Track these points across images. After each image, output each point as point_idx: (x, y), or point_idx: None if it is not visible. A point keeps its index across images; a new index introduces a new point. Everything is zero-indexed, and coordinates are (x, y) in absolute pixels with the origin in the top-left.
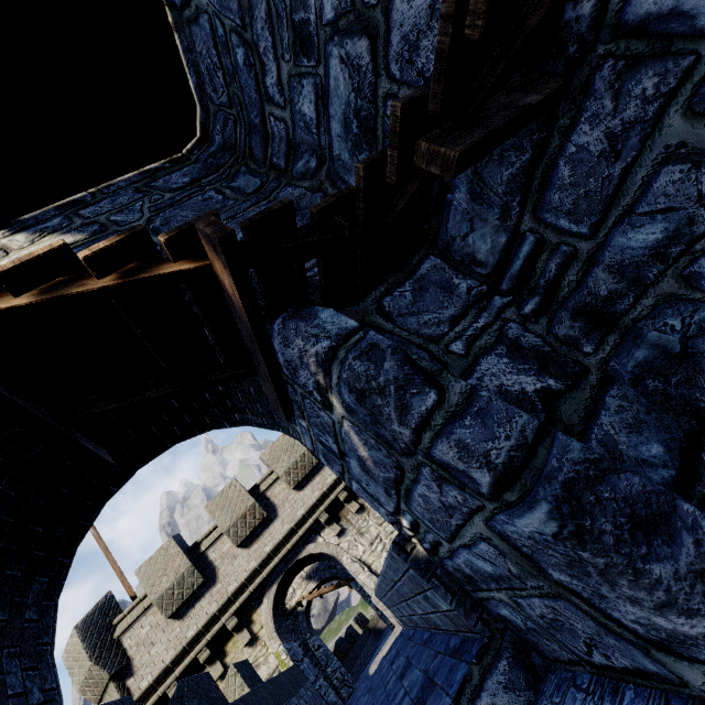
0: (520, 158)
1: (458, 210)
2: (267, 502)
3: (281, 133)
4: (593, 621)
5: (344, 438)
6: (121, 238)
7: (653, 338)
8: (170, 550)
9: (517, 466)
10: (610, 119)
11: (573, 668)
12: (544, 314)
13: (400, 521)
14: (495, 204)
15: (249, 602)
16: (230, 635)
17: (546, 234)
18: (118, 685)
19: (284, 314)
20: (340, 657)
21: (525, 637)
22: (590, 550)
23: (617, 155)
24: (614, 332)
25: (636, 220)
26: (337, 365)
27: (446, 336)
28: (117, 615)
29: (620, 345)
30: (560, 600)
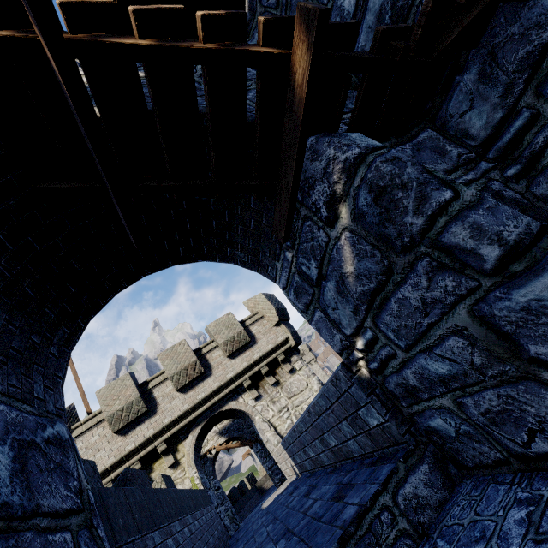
0: (541, 35)
1: (462, 91)
2: (205, 362)
3: None
4: None
5: (332, 257)
6: (229, 12)
7: None
8: (125, 381)
9: (526, 244)
10: None
11: (494, 470)
12: (524, 177)
13: (354, 343)
14: (500, 83)
15: (177, 434)
16: (159, 456)
17: (543, 108)
18: None
19: (316, 135)
20: (232, 501)
21: (450, 446)
22: None
23: None
24: None
25: None
26: (364, 167)
27: None
28: (75, 422)
29: None
30: (522, 383)
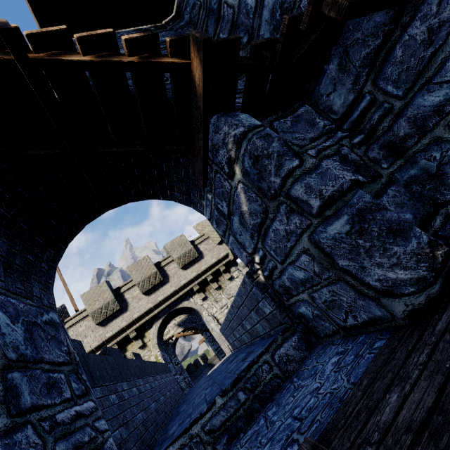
0: (374, 42)
1: (329, 77)
2: (164, 273)
3: (229, 17)
4: (353, 291)
5: (234, 200)
6: (145, 34)
7: (422, 164)
8: (103, 287)
9: (335, 198)
10: (433, 18)
11: (333, 338)
12: (364, 144)
13: (254, 259)
14: (352, 73)
15: (144, 325)
16: (131, 341)
17: (378, 95)
18: None
19: (218, 114)
20: (189, 373)
21: (311, 325)
22: (364, 239)
23: (431, 43)
24: (401, 158)
25: (431, 87)
26: (246, 141)
27: (307, 146)
28: (67, 317)
29: (403, 166)
30: (338, 283)
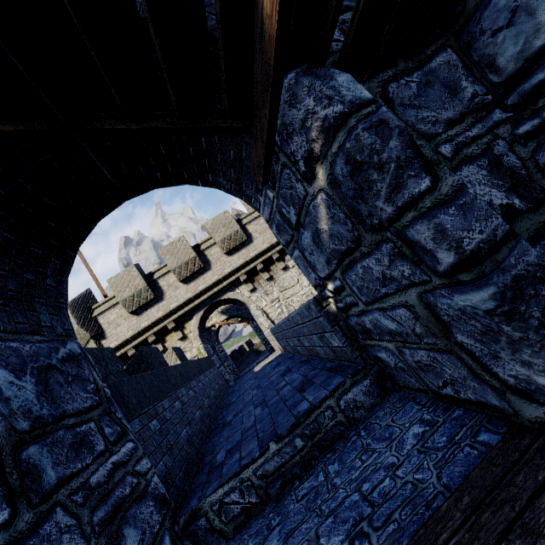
0: None
1: None
2: (204, 258)
3: None
4: (467, 371)
5: (309, 211)
6: None
7: None
8: (132, 272)
9: (482, 255)
10: None
11: (416, 393)
12: (536, 138)
13: (326, 285)
14: None
15: (184, 316)
16: (169, 332)
17: None
18: (96, 342)
19: (298, 69)
20: (233, 359)
21: (389, 371)
22: (514, 326)
23: None
24: None
25: None
26: (344, 133)
27: (439, 137)
28: (94, 303)
29: None
30: (447, 354)
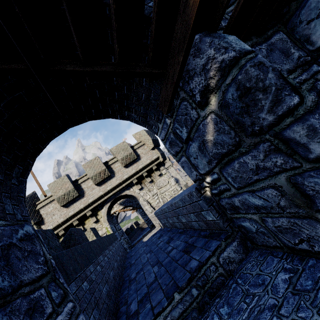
0: None
1: None
2: (111, 170)
3: None
4: None
5: (199, 128)
6: None
7: None
8: (64, 180)
9: None
10: None
11: (272, 249)
12: None
13: (205, 178)
14: None
15: (97, 207)
16: (87, 217)
17: None
18: (37, 227)
19: (200, 34)
20: (127, 234)
21: (250, 235)
22: None
23: None
24: None
25: None
26: (236, 69)
27: None
28: (38, 201)
29: None
30: (307, 219)
